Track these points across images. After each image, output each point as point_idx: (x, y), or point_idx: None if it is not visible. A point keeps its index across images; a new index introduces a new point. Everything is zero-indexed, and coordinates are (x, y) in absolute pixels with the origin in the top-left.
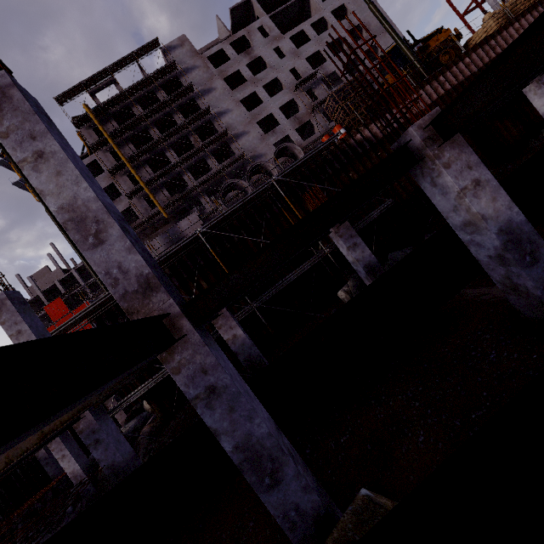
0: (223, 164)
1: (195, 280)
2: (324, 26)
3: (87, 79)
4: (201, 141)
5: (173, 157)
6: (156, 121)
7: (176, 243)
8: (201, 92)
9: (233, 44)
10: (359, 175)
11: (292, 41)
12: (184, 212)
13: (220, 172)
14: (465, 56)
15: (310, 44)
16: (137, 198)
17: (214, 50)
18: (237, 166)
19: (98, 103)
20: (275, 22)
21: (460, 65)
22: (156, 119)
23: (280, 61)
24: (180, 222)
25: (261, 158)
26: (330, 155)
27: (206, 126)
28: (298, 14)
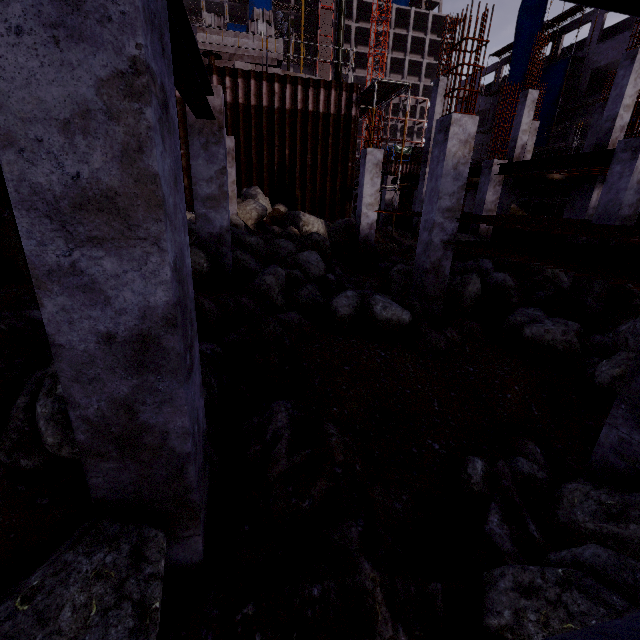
0: None
1: None
2: None
3: None
4: None
5: None
6: None
7: None
8: None
9: None
10: None
11: None
12: None
13: None
14: None
15: None
16: None
17: None
18: None
19: None
20: None
21: None
22: None
23: None
24: None
25: None
26: None
27: None
28: None
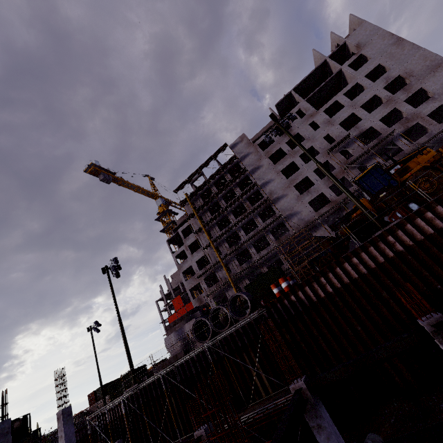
0: (266, 222)
1: (168, 395)
2: (360, 88)
3: (188, 177)
4: (251, 206)
5: (232, 219)
6: (224, 195)
7: (182, 339)
8: (253, 170)
9: (277, 128)
10: (292, 335)
11: (328, 110)
12: (193, 312)
13: (263, 229)
14: (425, 210)
15: (343, 110)
16: (209, 249)
17: (262, 138)
18: (277, 223)
19: (193, 188)
20: (313, 100)
21: (417, 221)
22: (224, 194)
23: (315, 132)
24: (185, 324)
25: (297, 215)
26: (265, 312)
27: (257, 192)
28: (335, 85)
